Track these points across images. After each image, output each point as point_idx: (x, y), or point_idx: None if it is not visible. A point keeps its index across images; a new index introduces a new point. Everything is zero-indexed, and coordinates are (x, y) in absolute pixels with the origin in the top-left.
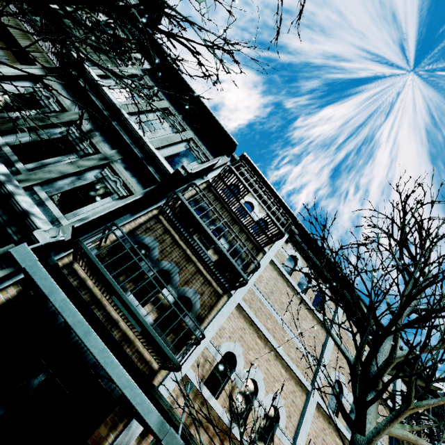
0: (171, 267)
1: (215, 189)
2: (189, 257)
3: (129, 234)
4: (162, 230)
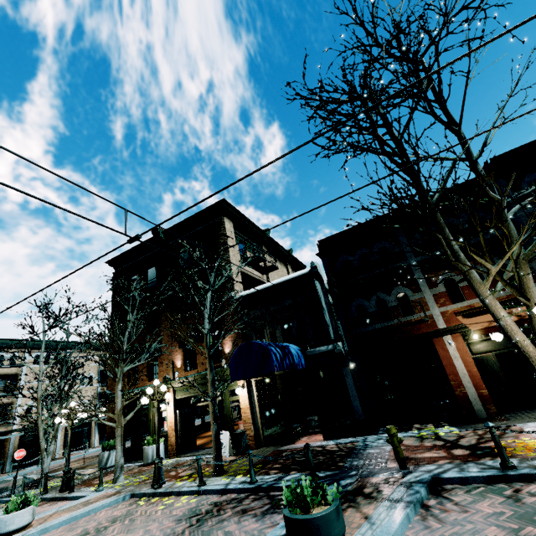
0: None
1: None
2: None
3: None
4: None
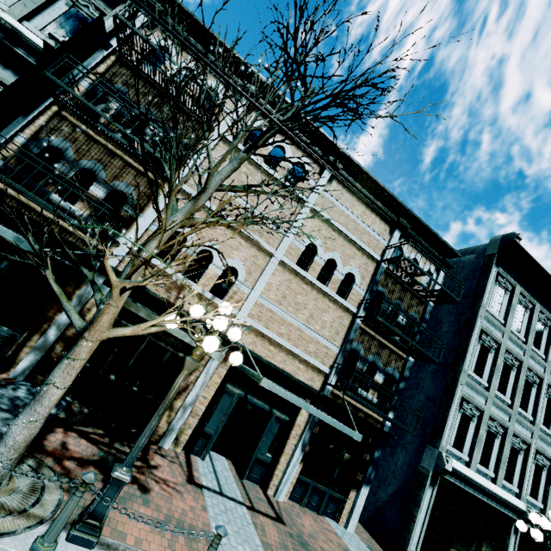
0: (93, 165)
1: (129, 60)
2: (113, 152)
3: (33, 140)
4: (70, 128)
